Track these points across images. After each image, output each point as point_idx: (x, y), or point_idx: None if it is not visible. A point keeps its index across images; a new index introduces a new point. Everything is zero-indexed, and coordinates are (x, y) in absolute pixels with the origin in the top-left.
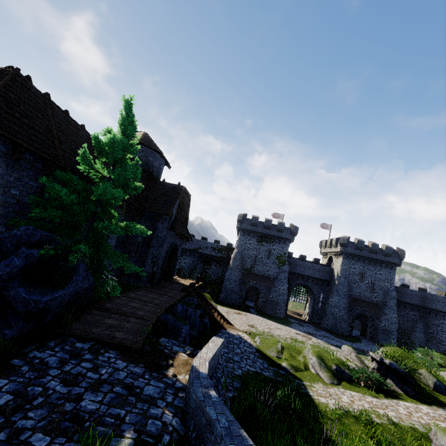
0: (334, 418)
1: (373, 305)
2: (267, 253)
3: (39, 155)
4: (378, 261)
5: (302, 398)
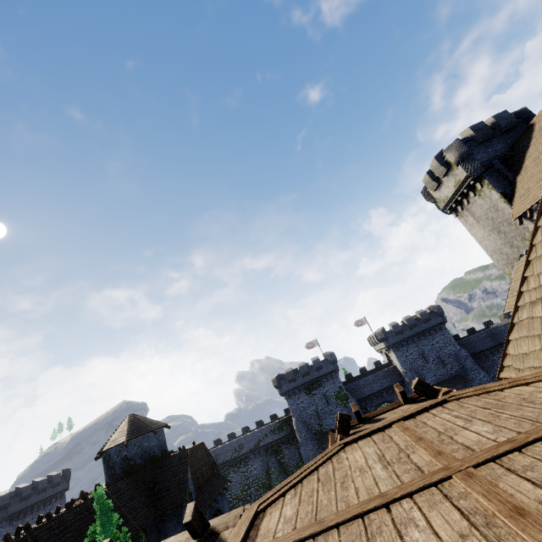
0: None
1: (456, 379)
2: (324, 399)
3: None
4: (425, 332)
5: None
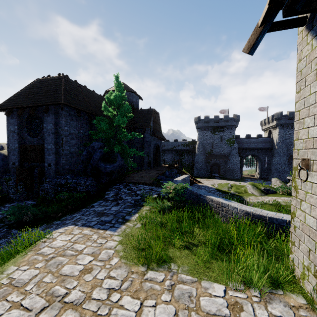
0: (255, 203)
1: None
2: (220, 139)
3: (85, 111)
4: None
5: (240, 201)
